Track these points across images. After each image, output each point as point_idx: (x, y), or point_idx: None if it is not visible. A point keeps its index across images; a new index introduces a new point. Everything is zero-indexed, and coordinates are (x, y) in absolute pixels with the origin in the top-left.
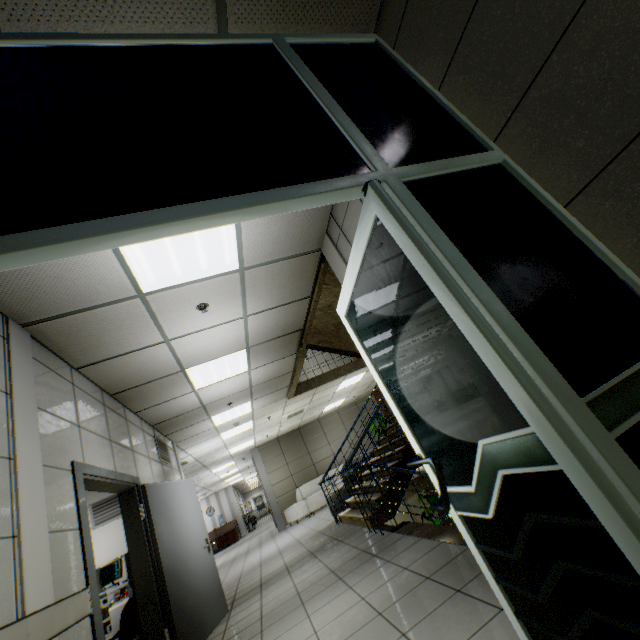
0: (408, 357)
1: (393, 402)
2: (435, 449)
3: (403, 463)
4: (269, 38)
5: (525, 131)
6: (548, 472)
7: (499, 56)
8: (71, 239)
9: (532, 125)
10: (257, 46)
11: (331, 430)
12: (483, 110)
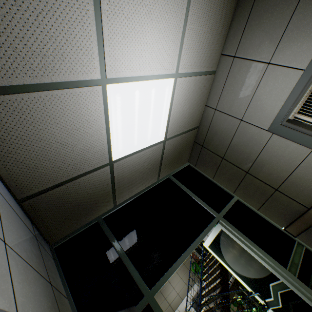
0: (239, 261)
1: (235, 274)
2: (255, 288)
3: (223, 289)
4: (168, 176)
5: (241, 193)
6: (289, 290)
7: (228, 177)
8: (177, 268)
9: (242, 192)
10: (165, 179)
11: (172, 279)
12: (227, 186)
